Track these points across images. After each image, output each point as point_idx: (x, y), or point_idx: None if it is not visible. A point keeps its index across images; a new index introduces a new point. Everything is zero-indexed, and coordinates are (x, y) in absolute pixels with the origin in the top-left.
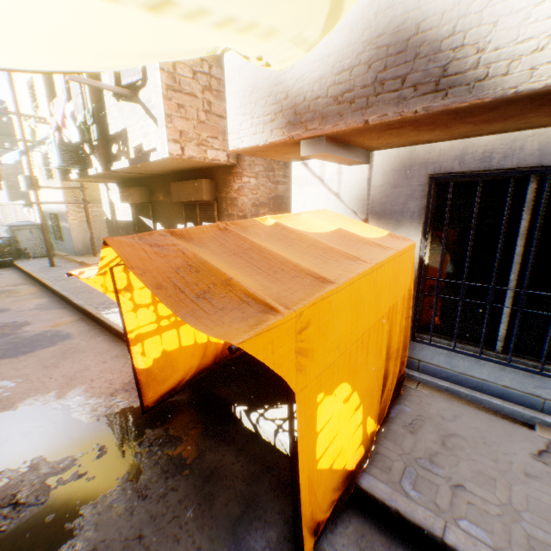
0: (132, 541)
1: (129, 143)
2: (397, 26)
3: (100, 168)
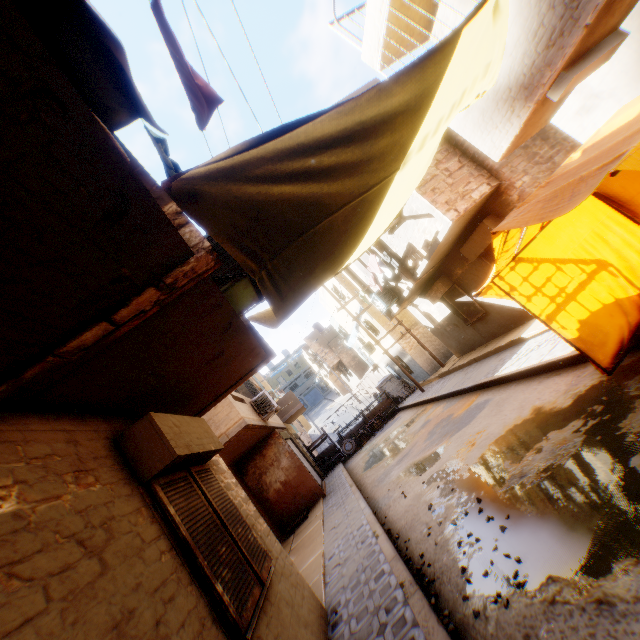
0: None
1: (417, 249)
2: None
3: (410, 284)
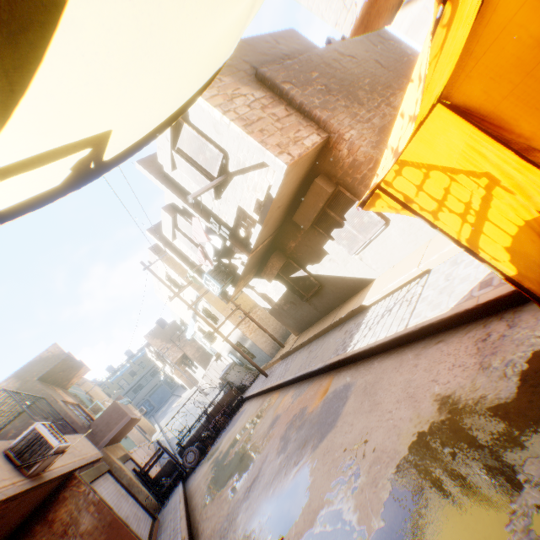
0: None
1: (248, 213)
2: None
3: (244, 257)
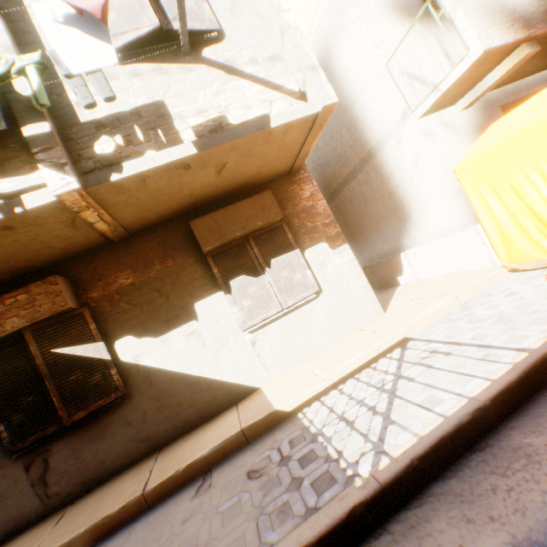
0: None
1: (174, 122)
2: None
3: (65, 180)
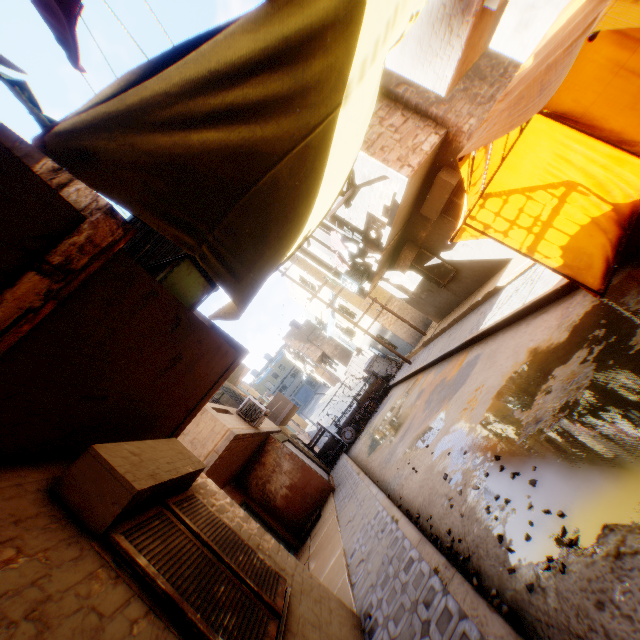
0: None
1: (377, 217)
2: None
3: (377, 256)
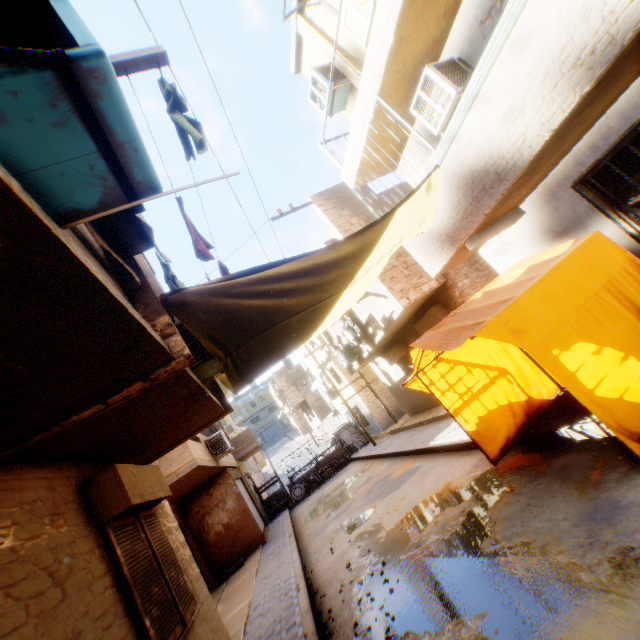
0: (524, 508)
1: (376, 320)
2: (462, 177)
3: (369, 348)
